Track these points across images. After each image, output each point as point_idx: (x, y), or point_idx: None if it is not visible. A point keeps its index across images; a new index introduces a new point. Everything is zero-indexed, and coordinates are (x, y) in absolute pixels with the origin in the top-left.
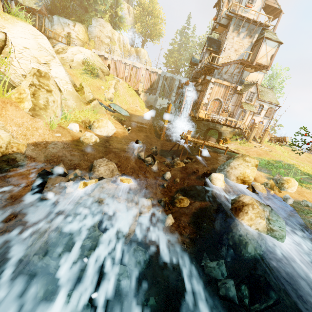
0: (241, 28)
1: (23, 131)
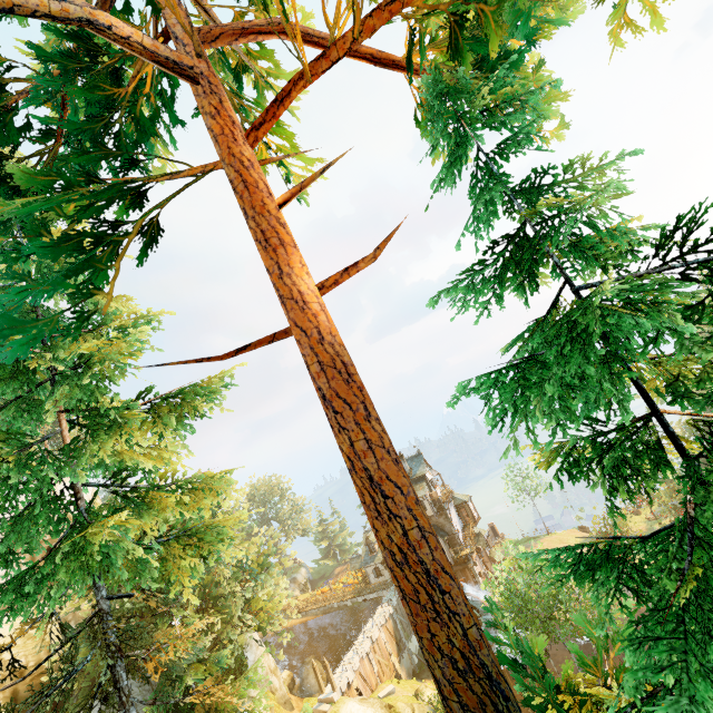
0: (447, 505)
1: None
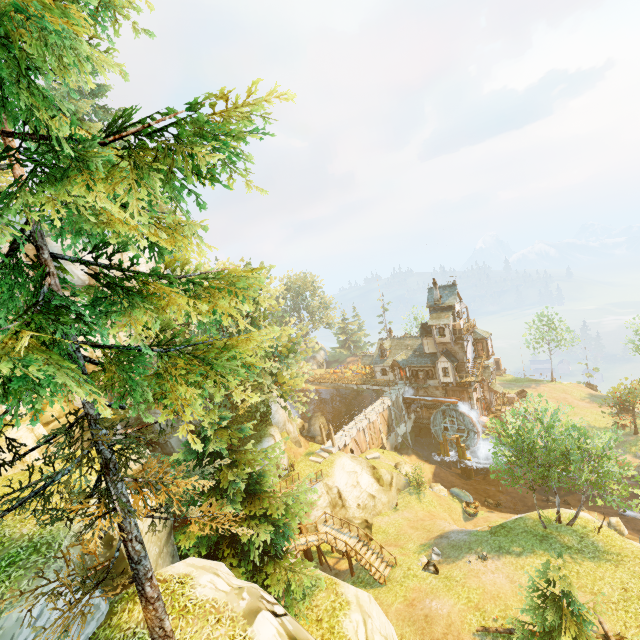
0: (466, 337)
1: None
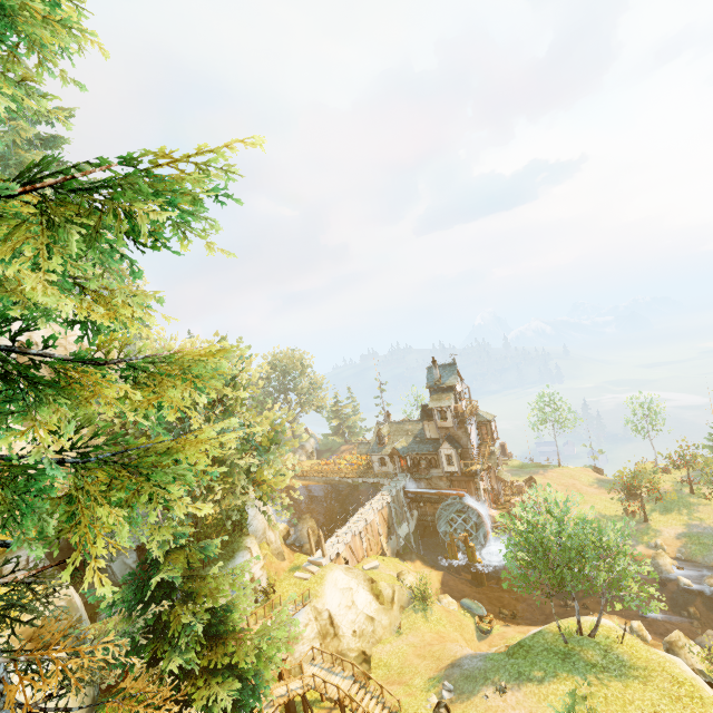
0: (469, 420)
1: None
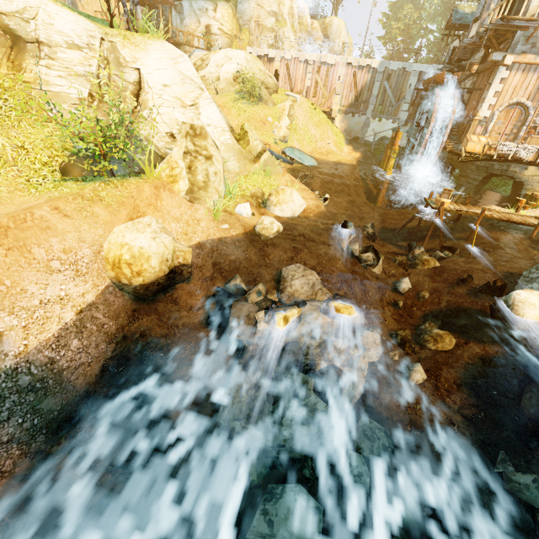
0: None
1: (183, 229)
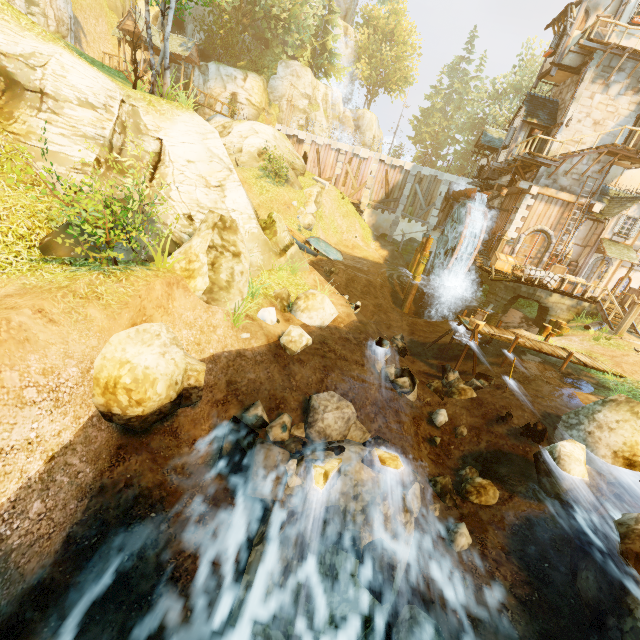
0: (613, 73)
1: (195, 337)
